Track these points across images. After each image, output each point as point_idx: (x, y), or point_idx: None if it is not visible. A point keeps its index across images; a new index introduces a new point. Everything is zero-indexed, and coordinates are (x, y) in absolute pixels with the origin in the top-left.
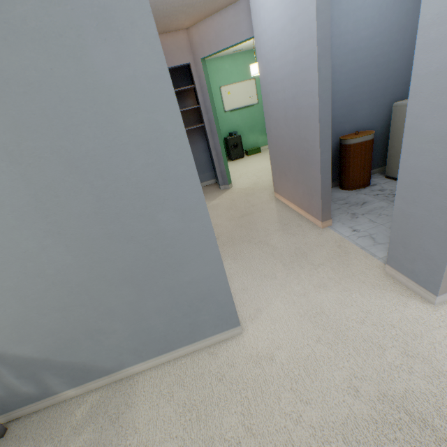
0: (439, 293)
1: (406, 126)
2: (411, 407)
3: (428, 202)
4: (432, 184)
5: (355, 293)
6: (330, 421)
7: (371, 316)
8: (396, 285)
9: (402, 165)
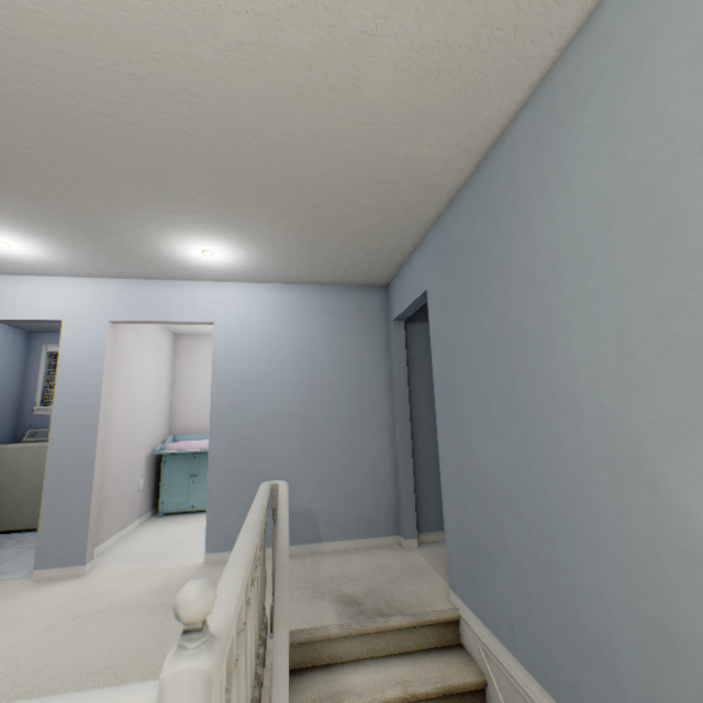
0: (88, 561)
1: (51, 438)
2: (98, 609)
3: (72, 487)
4: (74, 474)
5: (14, 601)
6: (48, 647)
7: (41, 601)
8: (50, 581)
9: (50, 466)
